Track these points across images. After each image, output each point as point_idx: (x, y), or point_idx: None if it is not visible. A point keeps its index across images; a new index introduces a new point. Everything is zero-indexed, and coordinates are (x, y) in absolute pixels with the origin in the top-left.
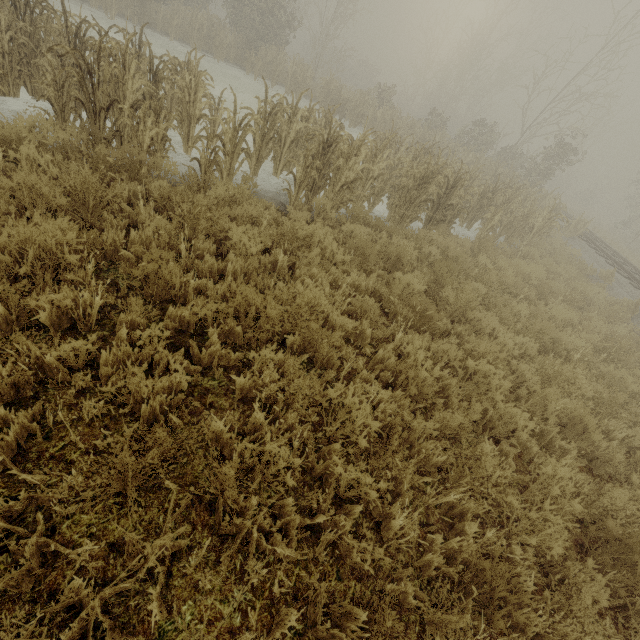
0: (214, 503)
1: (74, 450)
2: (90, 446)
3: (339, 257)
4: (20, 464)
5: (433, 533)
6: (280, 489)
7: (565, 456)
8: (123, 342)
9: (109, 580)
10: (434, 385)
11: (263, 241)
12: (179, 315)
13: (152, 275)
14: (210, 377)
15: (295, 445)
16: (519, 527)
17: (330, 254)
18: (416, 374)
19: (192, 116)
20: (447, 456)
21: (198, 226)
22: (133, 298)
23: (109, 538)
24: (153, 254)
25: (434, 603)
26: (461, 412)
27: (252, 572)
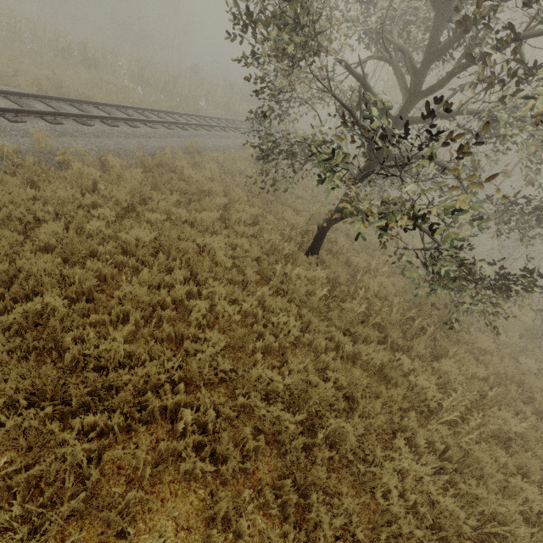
0: None
1: None
2: None
3: None
4: None
5: None
6: None
7: None
8: None
9: None
10: None
11: None
12: None
13: None
14: None
15: None
16: None
17: None
18: None
19: None
20: None
21: None
22: None
23: None
24: None
25: None
26: None
27: None
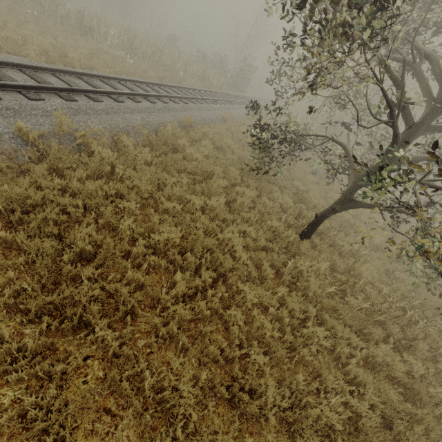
0: None
1: None
2: None
3: None
4: None
5: None
6: None
7: None
8: None
9: None
10: None
11: None
12: None
13: None
14: None
15: None
16: None
17: None
18: None
19: None
20: None
21: None
22: None
23: None
24: None
25: None
26: None
27: None
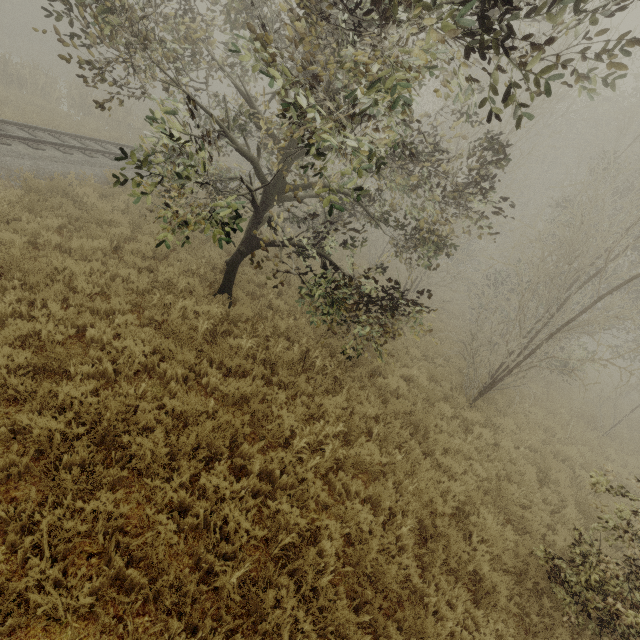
0: None
1: None
2: None
3: None
4: None
5: None
6: None
7: None
8: None
9: None
10: None
11: None
12: None
13: None
14: None
15: None
16: None
17: None
18: None
19: None
20: None
21: None
22: None
23: None
24: None
25: None
26: None
27: None
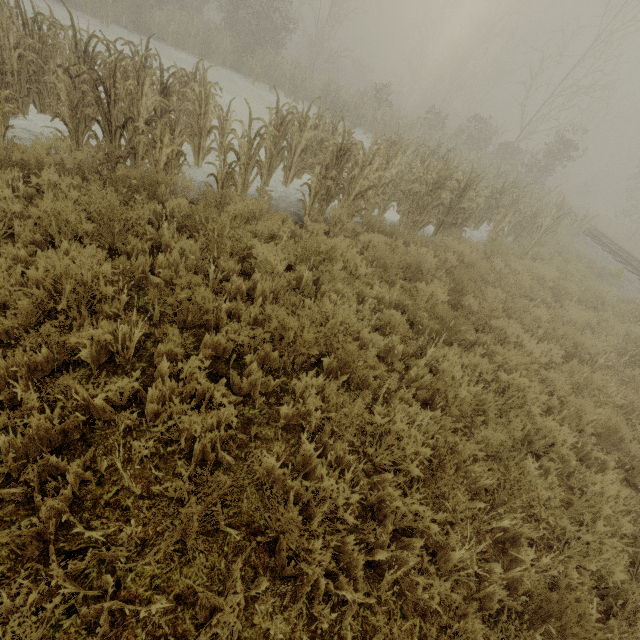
0: (272, 543)
1: (128, 495)
2: (143, 489)
3: (363, 271)
4: (77, 514)
5: (487, 560)
6: (338, 525)
7: (602, 467)
8: (164, 375)
9: (180, 636)
10: (472, 402)
11: (287, 257)
12: (215, 342)
13: (185, 301)
14: (250, 405)
15: (348, 477)
16: (572, 549)
17: (353, 267)
18: (454, 392)
19: (203, 128)
20: (493, 477)
21: (222, 245)
22: (171, 328)
23: (174, 589)
24: (183, 278)
25: (498, 636)
26: (500, 429)
27: (318, 616)
